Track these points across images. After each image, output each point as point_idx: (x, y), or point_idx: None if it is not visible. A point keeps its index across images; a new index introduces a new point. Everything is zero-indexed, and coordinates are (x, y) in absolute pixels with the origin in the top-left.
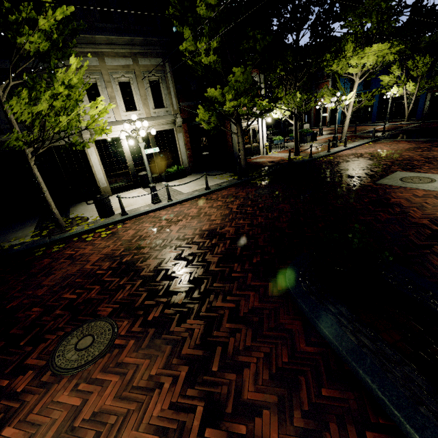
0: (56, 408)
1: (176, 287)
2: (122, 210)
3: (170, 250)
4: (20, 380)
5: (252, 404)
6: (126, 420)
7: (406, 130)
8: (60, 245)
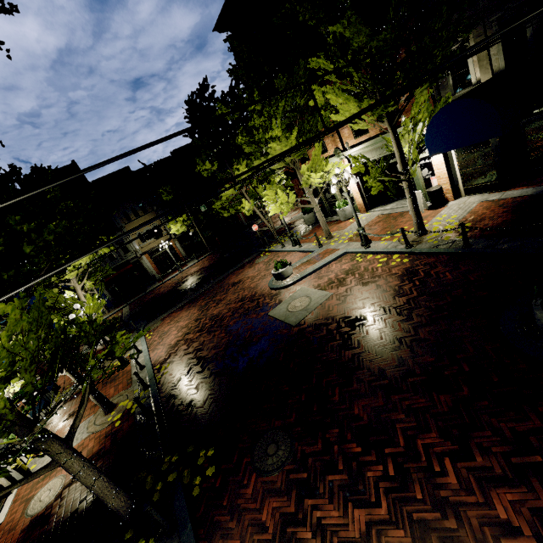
0: None
1: None
2: None
3: None
4: None
5: None
6: None
7: (136, 313)
8: None
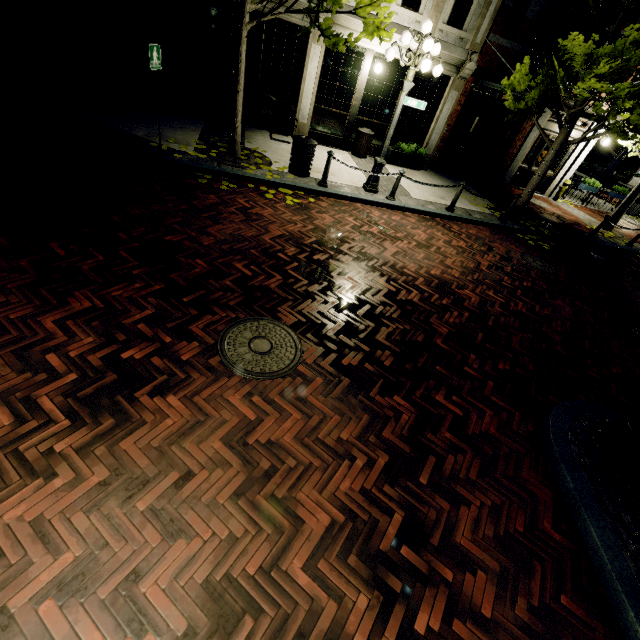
0: (226, 407)
1: (383, 339)
2: (323, 177)
3: (381, 279)
4: (184, 346)
5: (465, 554)
6: (307, 473)
7: None
8: (231, 184)
